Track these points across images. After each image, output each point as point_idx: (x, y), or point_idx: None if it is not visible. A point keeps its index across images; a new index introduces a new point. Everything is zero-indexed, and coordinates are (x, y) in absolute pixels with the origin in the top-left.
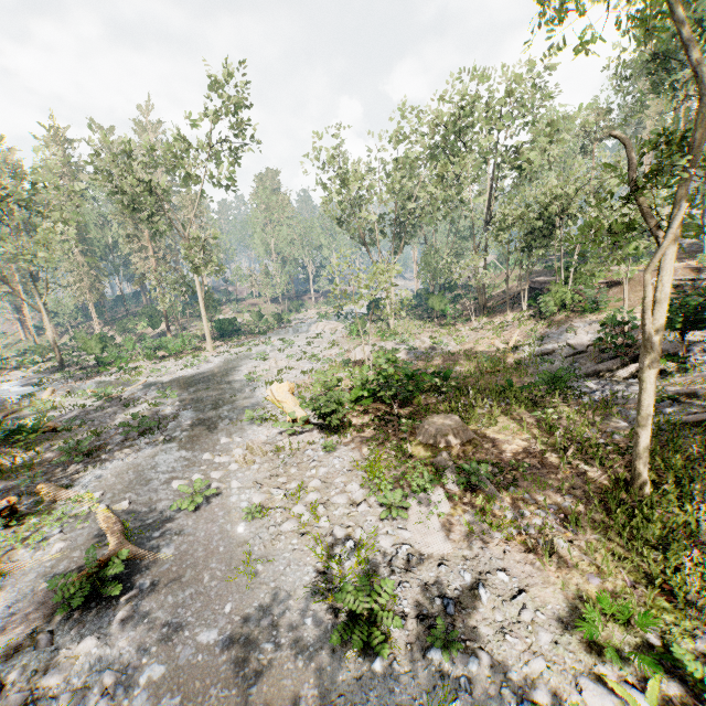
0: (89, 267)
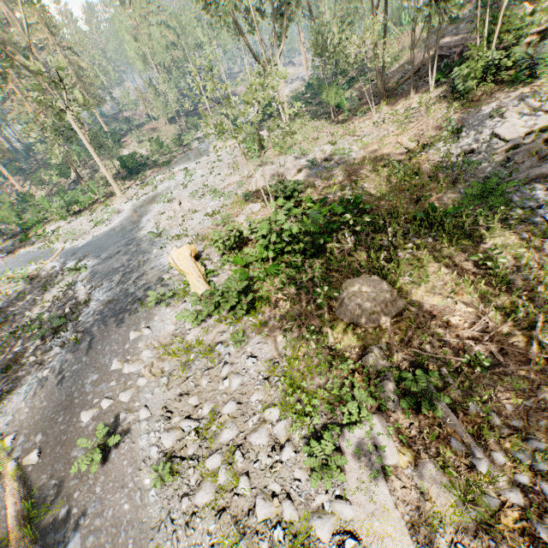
0: None
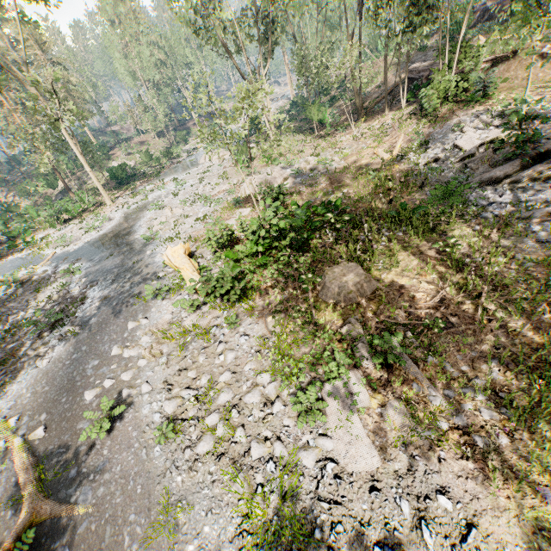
0: None
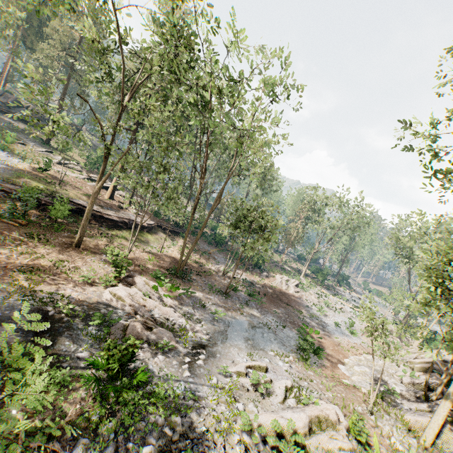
0: None
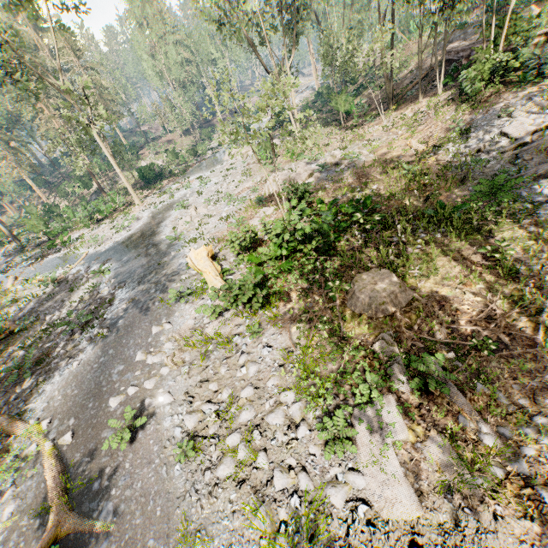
0: (6, 141)
